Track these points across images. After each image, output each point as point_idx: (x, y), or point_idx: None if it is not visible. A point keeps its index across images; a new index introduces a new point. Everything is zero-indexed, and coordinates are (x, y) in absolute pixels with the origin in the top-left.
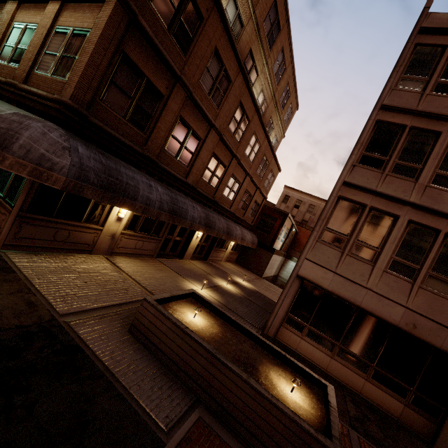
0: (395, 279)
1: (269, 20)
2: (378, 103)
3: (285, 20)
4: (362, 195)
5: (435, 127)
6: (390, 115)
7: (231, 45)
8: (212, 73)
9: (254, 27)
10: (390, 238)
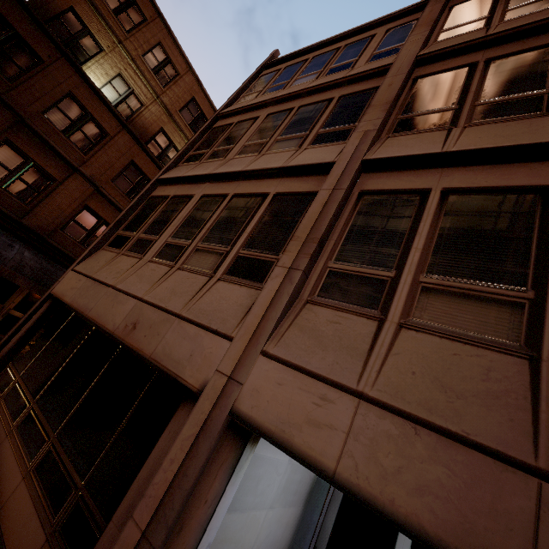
0: (154, 267)
1: (189, 113)
2: (214, 114)
3: None
4: (171, 188)
5: (256, 115)
6: (225, 120)
7: (100, 99)
8: (68, 114)
9: (164, 111)
10: (176, 220)
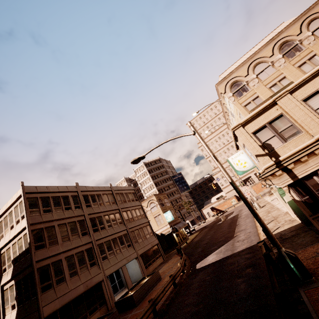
0: (74, 279)
1: None
2: (28, 224)
3: None
4: (45, 261)
5: (52, 224)
6: (35, 226)
7: None
8: None
9: None
10: (64, 267)
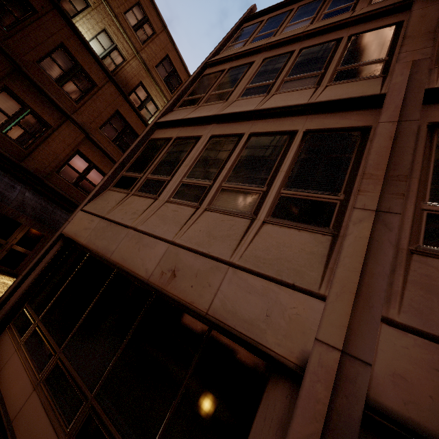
0: (175, 208)
1: (164, 69)
2: (203, 63)
3: (187, 77)
4: (171, 131)
5: (250, 60)
6: (215, 68)
7: (88, 52)
8: (60, 64)
9: (142, 66)
10: (186, 160)
